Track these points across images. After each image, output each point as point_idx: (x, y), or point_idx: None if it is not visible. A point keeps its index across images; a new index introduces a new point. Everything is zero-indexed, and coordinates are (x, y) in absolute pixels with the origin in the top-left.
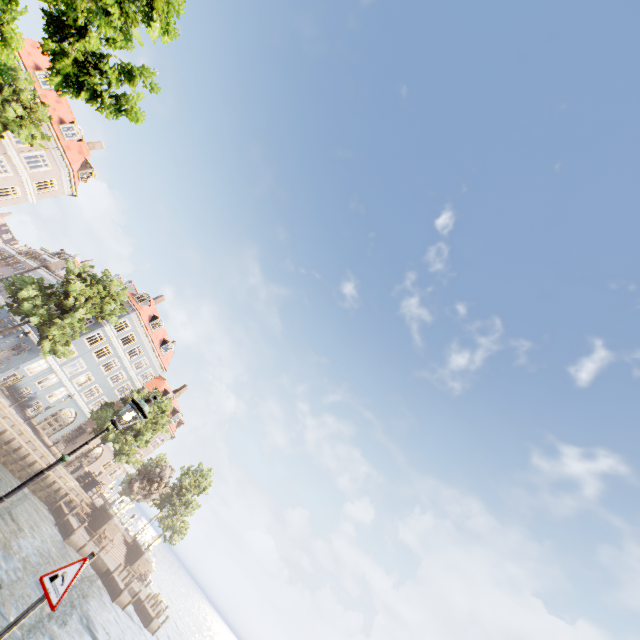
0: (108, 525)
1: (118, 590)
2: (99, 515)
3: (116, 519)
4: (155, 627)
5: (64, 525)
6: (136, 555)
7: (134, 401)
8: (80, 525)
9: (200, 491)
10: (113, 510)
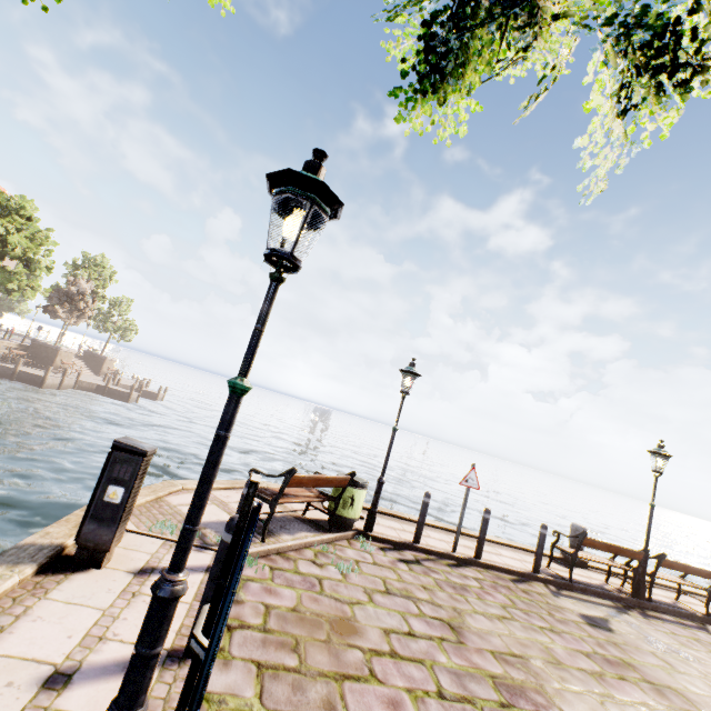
0: (60, 356)
1: (125, 395)
2: (39, 352)
3: (64, 348)
4: (161, 397)
5: (23, 378)
6: (98, 362)
7: (414, 374)
8: (46, 372)
9: (107, 282)
10: (45, 341)
